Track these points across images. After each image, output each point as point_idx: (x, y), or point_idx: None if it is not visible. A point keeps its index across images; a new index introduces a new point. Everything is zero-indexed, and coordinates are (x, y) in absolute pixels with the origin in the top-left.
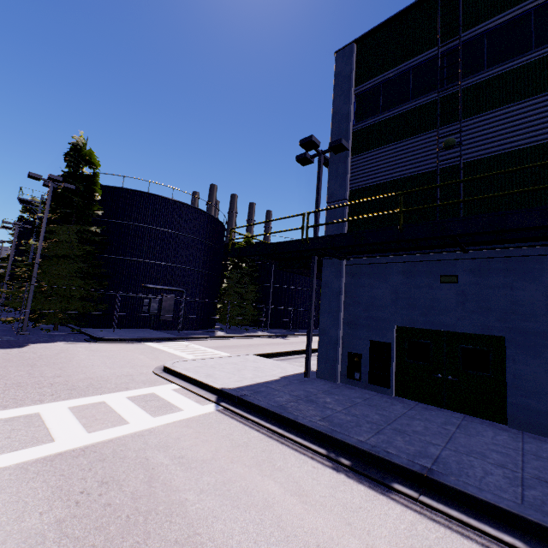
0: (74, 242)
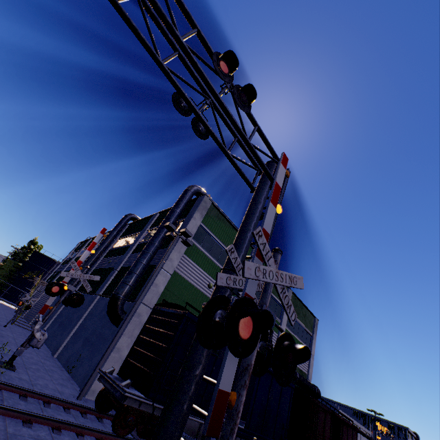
0: (10, 266)
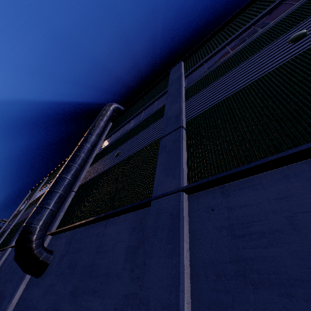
0: None
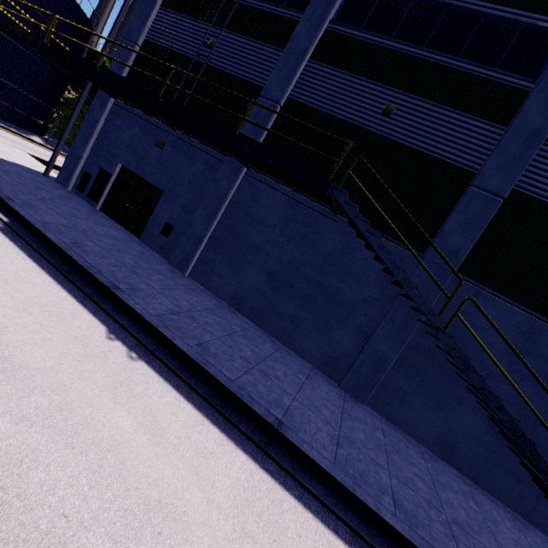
0: None
